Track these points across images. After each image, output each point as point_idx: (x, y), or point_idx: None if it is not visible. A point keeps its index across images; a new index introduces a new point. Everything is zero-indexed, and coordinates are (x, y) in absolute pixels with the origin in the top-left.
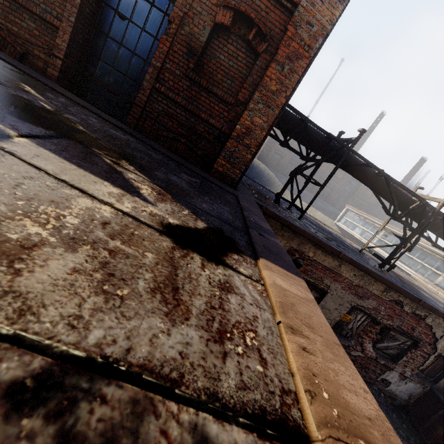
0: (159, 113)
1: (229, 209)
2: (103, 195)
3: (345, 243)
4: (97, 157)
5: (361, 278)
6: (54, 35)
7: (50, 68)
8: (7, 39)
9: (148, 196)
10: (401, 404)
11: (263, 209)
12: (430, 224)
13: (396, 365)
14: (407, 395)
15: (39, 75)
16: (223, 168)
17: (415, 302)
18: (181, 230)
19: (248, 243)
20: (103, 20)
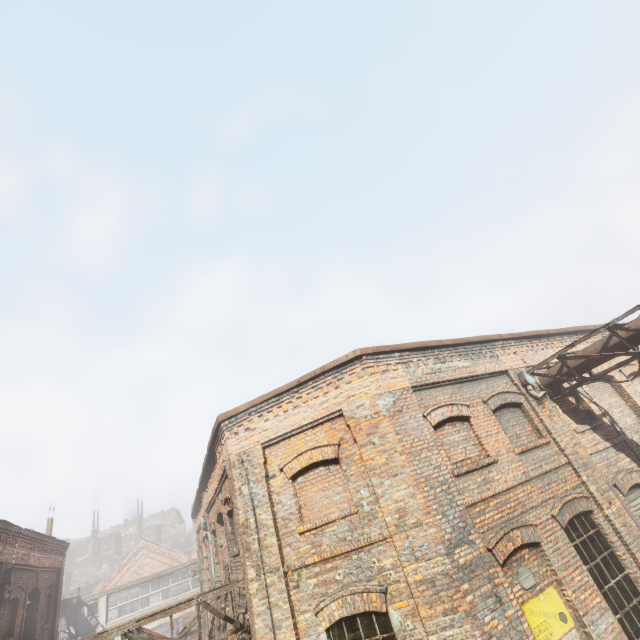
0: None
1: None
2: None
3: None
4: None
5: None
6: None
7: None
8: None
9: None
10: None
11: None
12: None
13: None
14: None
15: None
16: None
17: None
18: None
19: None
20: None
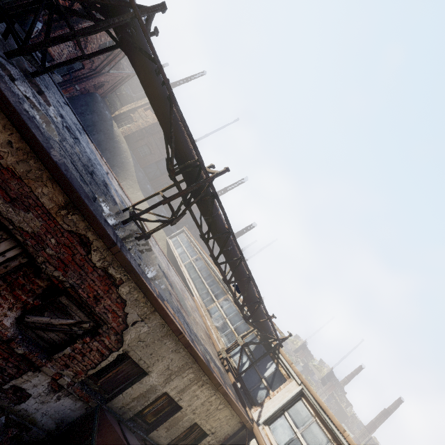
0: None
1: None
2: None
3: (110, 191)
4: None
5: (23, 158)
6: None
7: None
8: None
9: None
10: (37, 440)
11: None
12: (200, 196)
13: (50, 361)
14: (56, 421)
15: None
16: None
17: (106, 245)
18: None
19: None
20: None
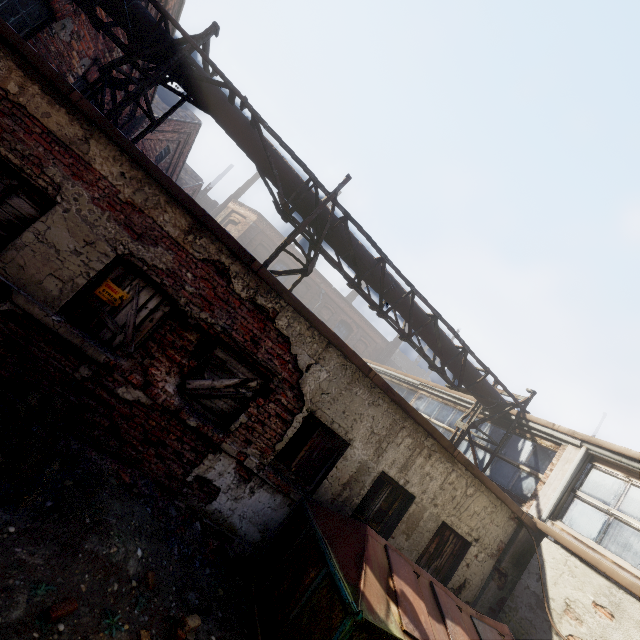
0: None
1: None
2: None
3: None
4: None
5: (138, 187)
6: None
7: None
8: None
9: None
10: (244, 556)
11: None
12: (328, 224)
13: (228, 437)
14: (258, 528)
15: None
16: None
17: (245, 263)
18: None
19: None
20: None
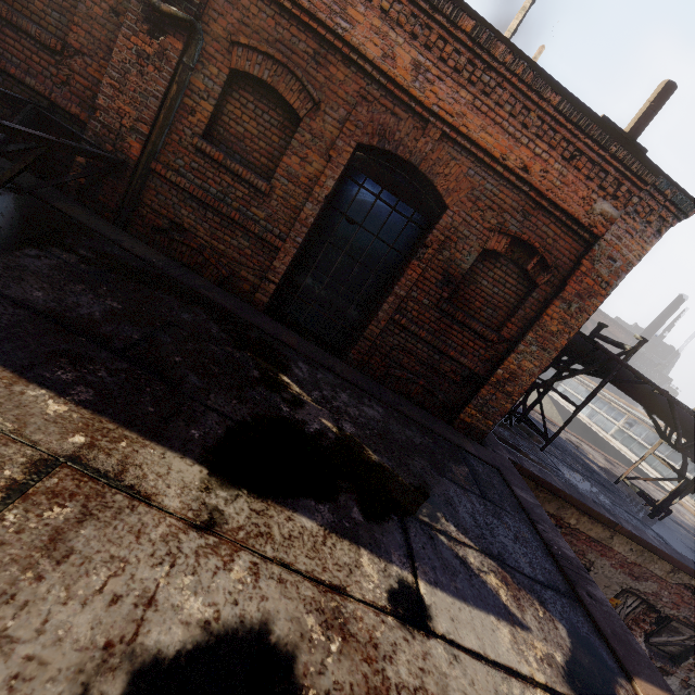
0: (393, 347)
1: (528, 533)
2: (518, 662)
3: (594, 470)
4: (439, 543)
5: (640, 554)
6: (271, 254)
7: (259, 293)
8: (211, 261)
9: (513, 608)
10: None
11: (517, 467)
12: None
13: (677, 668)
14: None
15: (255, 314)
16: (471, 418)
17: None
18: (575, 676)
19: (597, 633)
20: (325, 224)
